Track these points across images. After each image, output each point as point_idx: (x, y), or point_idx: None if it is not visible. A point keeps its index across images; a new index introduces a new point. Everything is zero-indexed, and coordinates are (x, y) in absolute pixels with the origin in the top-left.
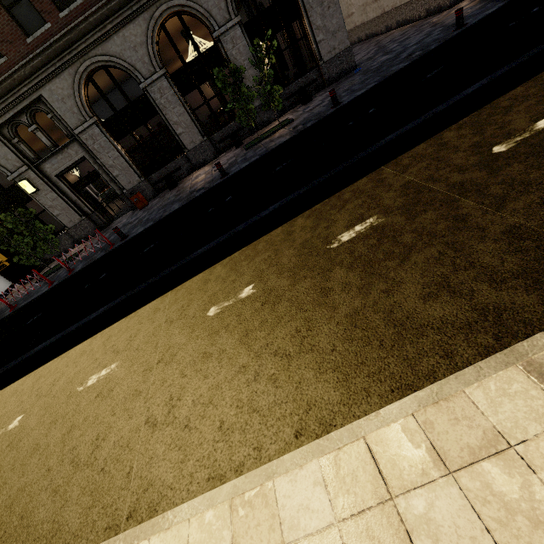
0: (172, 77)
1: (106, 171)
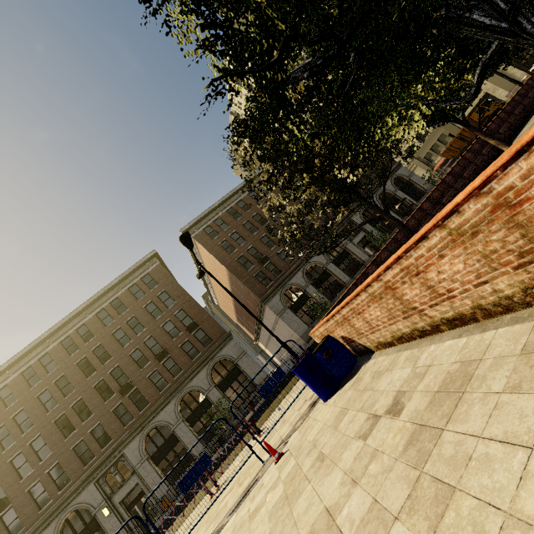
0: (187, 419)
1: (149, 488)
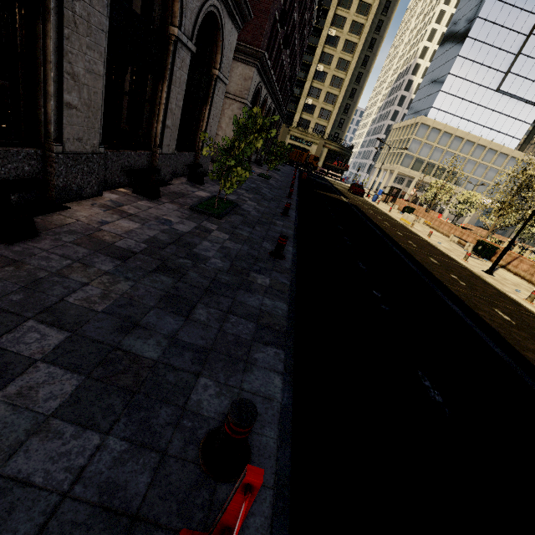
0: None
1: None
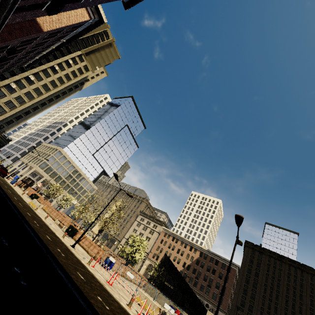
0: None
1: None
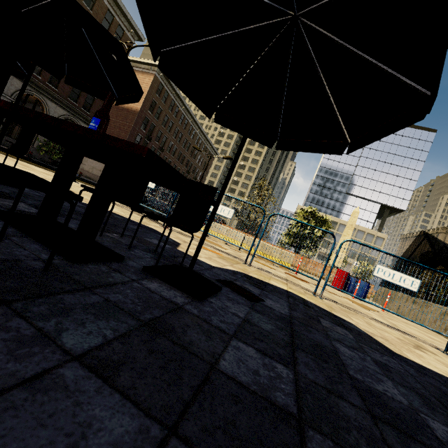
0: None
1: None
